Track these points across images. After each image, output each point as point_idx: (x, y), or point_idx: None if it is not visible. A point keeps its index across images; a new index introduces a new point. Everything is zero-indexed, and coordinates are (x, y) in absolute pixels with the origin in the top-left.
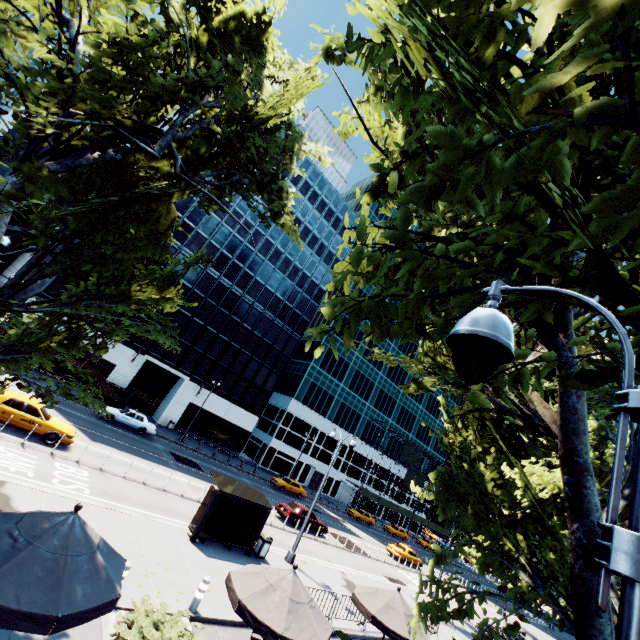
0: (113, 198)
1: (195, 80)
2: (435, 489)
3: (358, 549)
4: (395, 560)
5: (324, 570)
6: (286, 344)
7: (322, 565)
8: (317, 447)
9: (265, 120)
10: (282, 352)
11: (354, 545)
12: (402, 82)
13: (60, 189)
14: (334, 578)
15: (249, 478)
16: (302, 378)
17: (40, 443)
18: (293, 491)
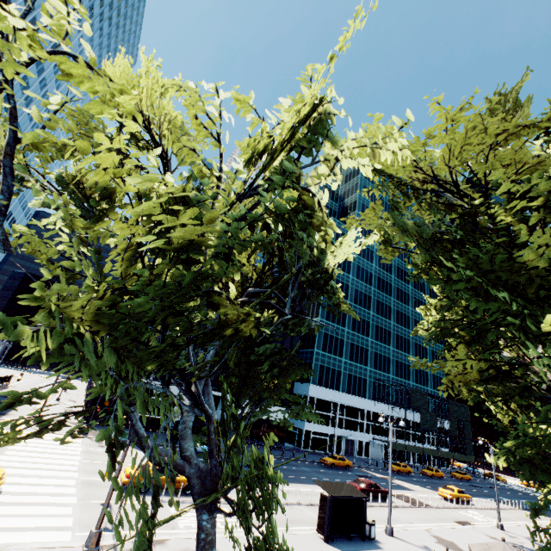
0: (269, 347)
1: (289, 259)
2: (506, 459)
3: (419, 502)
4: (449, 502)
5: (415, 533)
6: (292, 342)
7: (410, 529)
8: (341, 418)
9: (323, 258)
10: (291, 349)
11: (417, 501)
12: (417, 230)
13: (238, 352)
14: (426, 538)
15: (305, 465)
16: (311, 364)
17: (183, 495)
18: (341, 465)
